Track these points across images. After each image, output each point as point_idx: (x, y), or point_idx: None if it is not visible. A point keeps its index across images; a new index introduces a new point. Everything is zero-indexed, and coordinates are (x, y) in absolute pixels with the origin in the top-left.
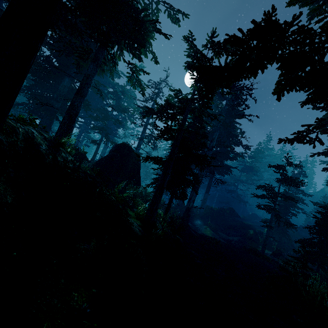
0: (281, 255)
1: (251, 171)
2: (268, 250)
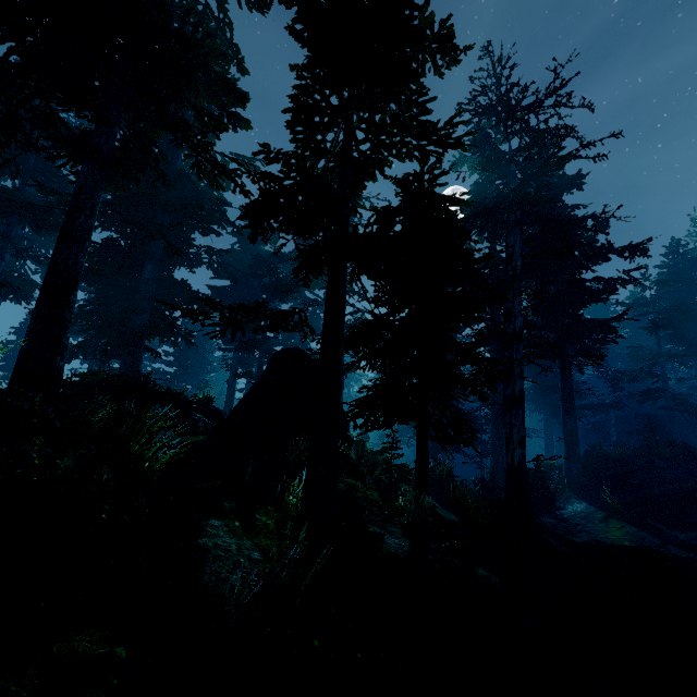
0: None
1: (689, 319)
2: None
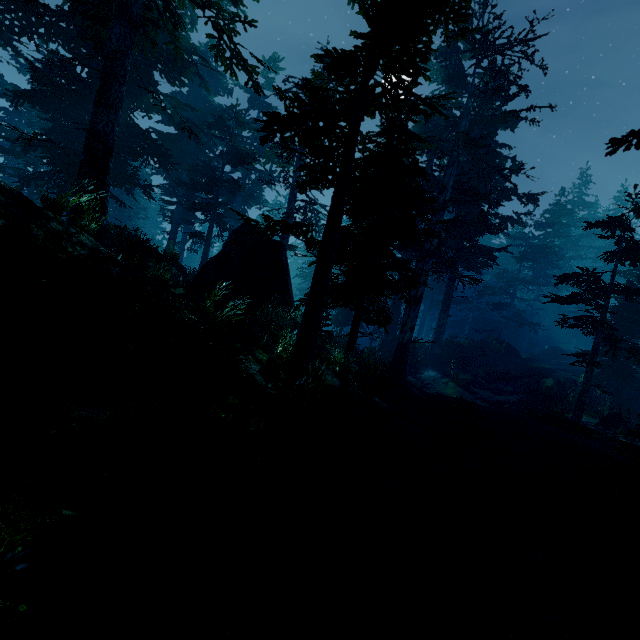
0: (622, 425)
1: (545, 257)
2: (591, 417)
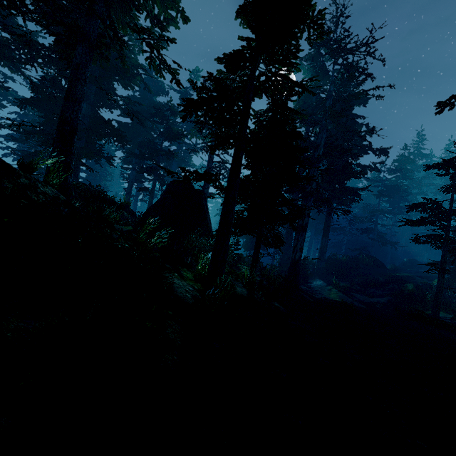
0: None
1: (397, 193)
2: (446, 313)
